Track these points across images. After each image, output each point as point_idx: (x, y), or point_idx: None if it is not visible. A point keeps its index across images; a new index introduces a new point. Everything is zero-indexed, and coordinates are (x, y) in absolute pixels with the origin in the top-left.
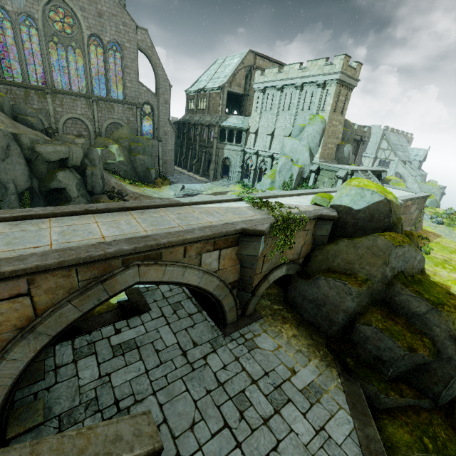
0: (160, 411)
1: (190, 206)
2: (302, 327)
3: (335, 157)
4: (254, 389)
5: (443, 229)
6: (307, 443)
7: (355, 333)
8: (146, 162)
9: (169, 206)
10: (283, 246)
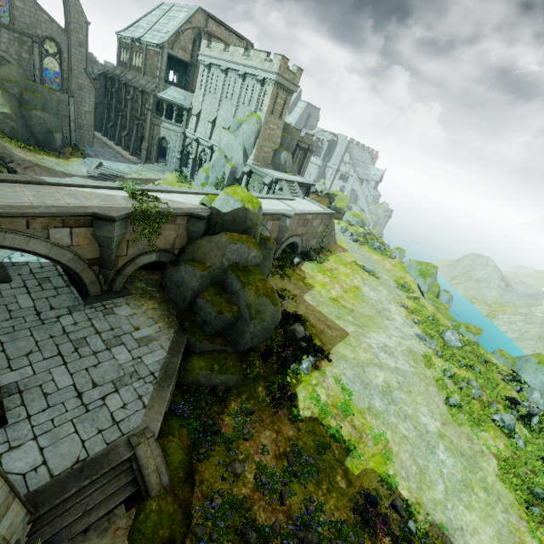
0: (1, 346)
1: (58, 187)
2: (165, 303)
3: (272, 162)
4: (96, 337)
5: (354, 246)
6: (122, 364)
7: (196, 305)
8: (47, 121)
9: (30, 183)
10: (149, 235)
